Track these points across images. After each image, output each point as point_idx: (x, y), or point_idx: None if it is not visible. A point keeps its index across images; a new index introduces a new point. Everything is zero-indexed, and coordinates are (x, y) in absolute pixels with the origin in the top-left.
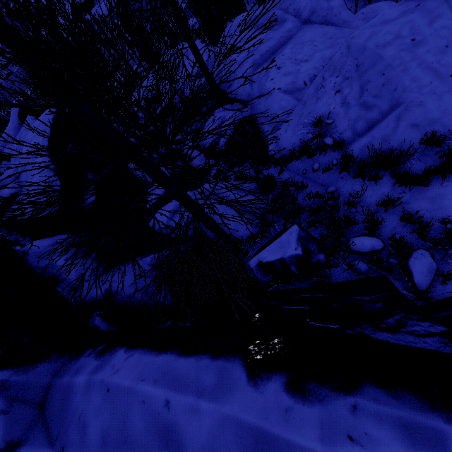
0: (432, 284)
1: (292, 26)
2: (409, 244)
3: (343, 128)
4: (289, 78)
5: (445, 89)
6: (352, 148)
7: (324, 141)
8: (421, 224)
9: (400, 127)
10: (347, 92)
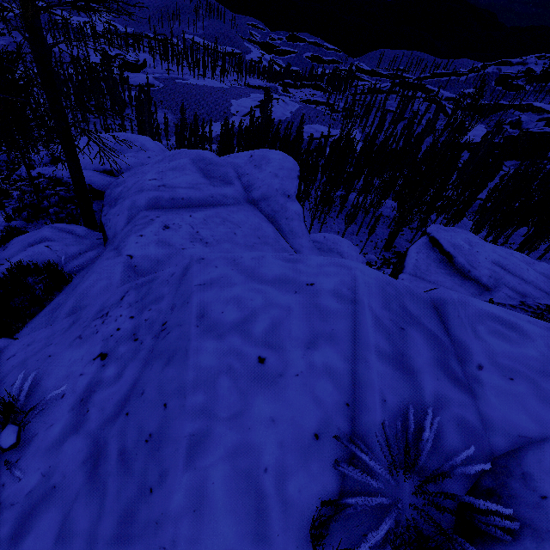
0: None
1: (232, 194)
2: None
3: (16, 493)
4: (159, 250)
5: None
6: None
7: None
8: None
9: None
10: (107, 376)
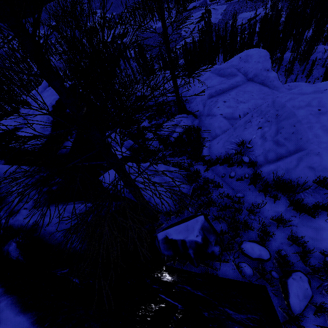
0: (305, 311)
1: (240, 80)
2: (292, 263)
3: (258, 154)
4: (230, 109)
5: None
6: (262, 170)
7: (242, 158)
8: (304, 249)
9: (300, 165)
10: (266, 130)
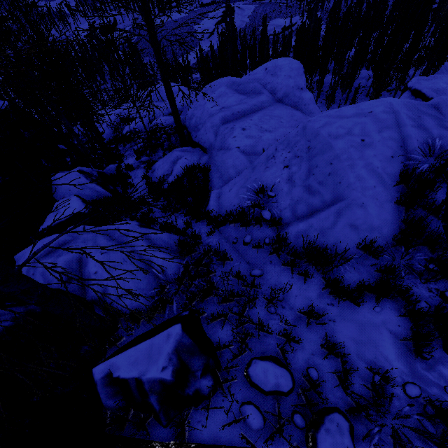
0: None
1: (266, 99)
2: (326, 391)
3: (284, 206)
4: (250, 140)
5: (387, 197)
6: (288, 231)
7: (262, 213)
8: (344, 364)
9: (339, 223)
10: (294, 170)
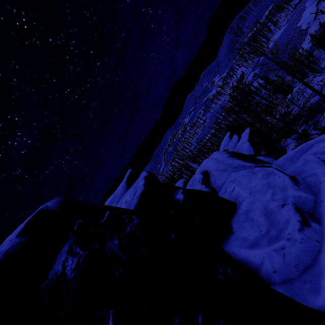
0: None
1: None
2: None
3: None
4: None
5: None
6: None
7: None
8: None
9: None
10: None
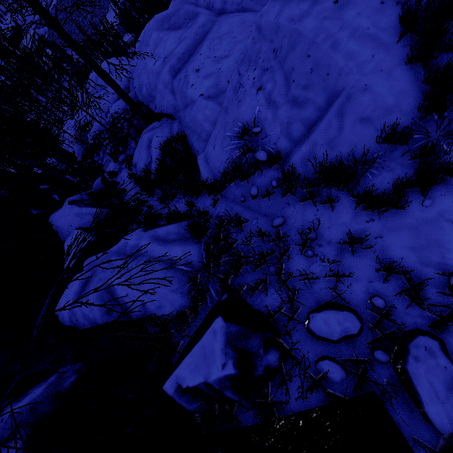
0: None
1: (205, 20)
2: (399, 314)
3: (276, 136)
4: (210, 80)
5: (394, 62)
6: (292, 162)
7: (256, 157)
8: (409, 281)
9: (346, 125)
10: (270, 88)
